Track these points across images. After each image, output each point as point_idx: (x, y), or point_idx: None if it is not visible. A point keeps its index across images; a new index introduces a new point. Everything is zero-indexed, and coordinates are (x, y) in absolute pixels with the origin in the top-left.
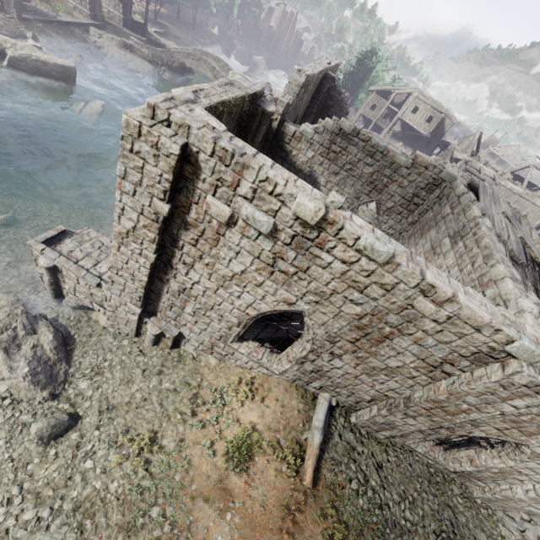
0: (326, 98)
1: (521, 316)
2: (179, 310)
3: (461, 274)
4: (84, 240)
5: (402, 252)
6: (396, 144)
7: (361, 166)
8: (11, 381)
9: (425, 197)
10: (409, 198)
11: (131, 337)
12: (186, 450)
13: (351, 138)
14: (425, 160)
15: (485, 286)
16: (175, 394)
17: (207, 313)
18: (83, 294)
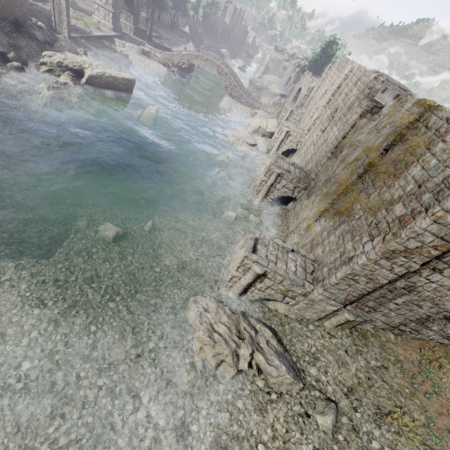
0: None
1: None
2: (386, 300)
3: None
4: (267, 244)
5: None
6: None
7: None
8: (277, 379)
9: None
10: None
11: (311, 321)
12: (437, 420)
13: None
14: None
15: None
16: (386, 370)
17: (422, 303)
18: (275, 291)
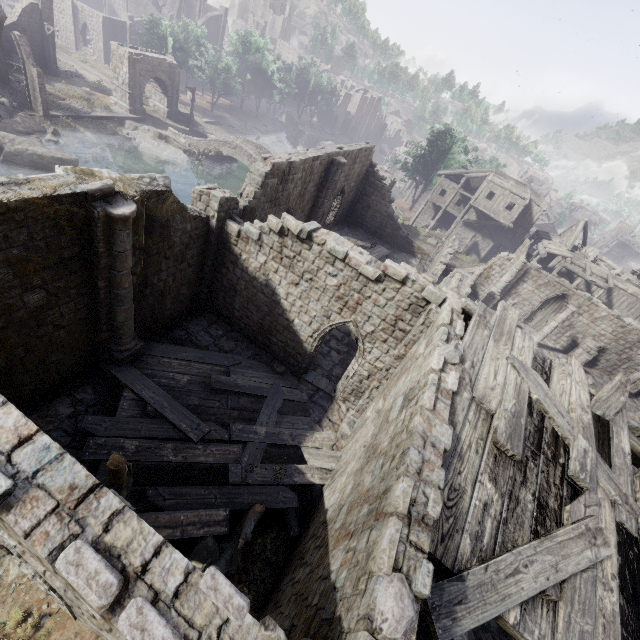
0: (365, 184)
1: (355, 637)
2: None
3: (378, 475)
4: None
5: (59, 490)
6: (471, 235)
7: (323, 276)
8: None
9: (412, 321)
10: (392, 322)
11: None
12: None
13: (303, 241)
14: (398, 272)
15: (376, 519)
16: None
17: None
18: None
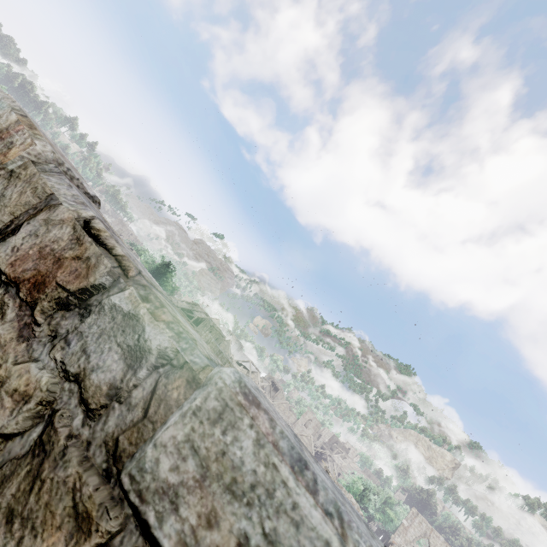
0: None
1: None
2: None
3: None
4: None
5: None
6: None
7: None
8: None
9: None
10: None
11: None
12: None
13: None
14: None
15: None
16: None
17: None
18: None
